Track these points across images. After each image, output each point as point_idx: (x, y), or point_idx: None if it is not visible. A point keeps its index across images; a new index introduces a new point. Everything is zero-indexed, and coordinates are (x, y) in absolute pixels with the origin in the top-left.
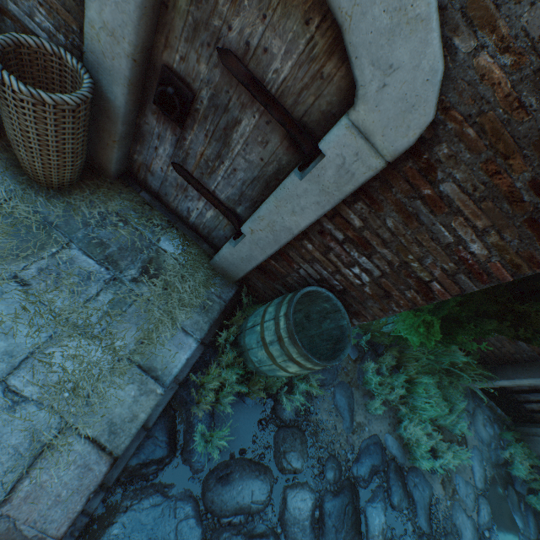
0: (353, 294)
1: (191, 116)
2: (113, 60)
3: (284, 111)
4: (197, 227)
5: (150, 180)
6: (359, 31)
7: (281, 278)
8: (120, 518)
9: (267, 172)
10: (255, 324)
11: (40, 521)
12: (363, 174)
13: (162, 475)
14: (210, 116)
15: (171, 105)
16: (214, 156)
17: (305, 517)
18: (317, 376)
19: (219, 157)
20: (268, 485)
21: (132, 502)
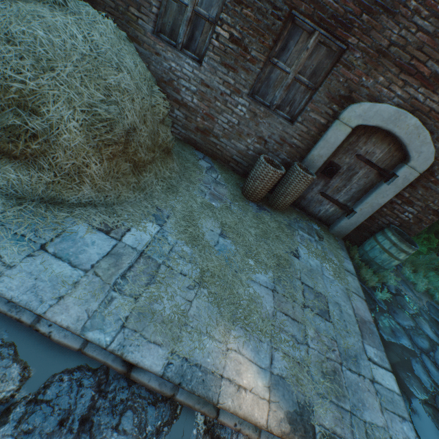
0: (404, 225)
1: (335, 174)
2: (316, 163)
3: (378, 167)
4: (321, 217)
5: (302, 202)
6: (411, 146)
7: (367, 228)
8: (378, 322)
9: (366, 186)
10: (373, 246)
11: (365, 316)
12: (412, 179)
13: (377, 309)
14: (345, 173)
15: (329, 172)
16: (342, 186)
17: (429, 330)
18: (393, 273)
19: (344, 185)
20: (408, 316)
21: (377, 317)
